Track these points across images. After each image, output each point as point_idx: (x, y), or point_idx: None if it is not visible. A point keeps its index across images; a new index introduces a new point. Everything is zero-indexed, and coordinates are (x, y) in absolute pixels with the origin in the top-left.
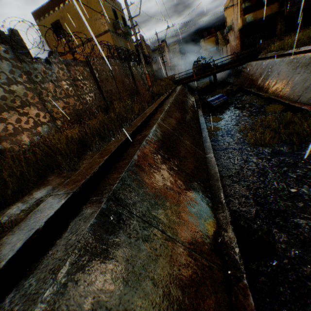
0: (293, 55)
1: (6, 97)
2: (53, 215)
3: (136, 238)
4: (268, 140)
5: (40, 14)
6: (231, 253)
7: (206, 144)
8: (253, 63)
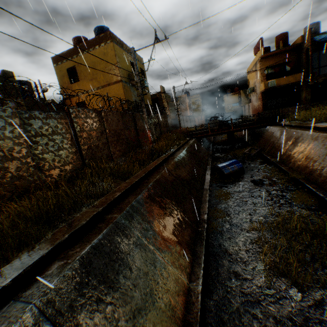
0: (324, 131)
1: None
2: None
3: None
4: (295, 275)
5: (59, 59)
6: None
7: (197, 250)
8: (275, 128)
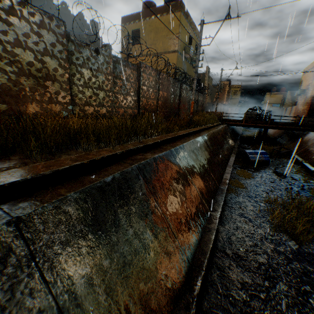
0: None
1: (33, 64)
2: None
3: None
4: (298, 233)
5: (127, 20)
6: None
7: (218, 197)
8: None
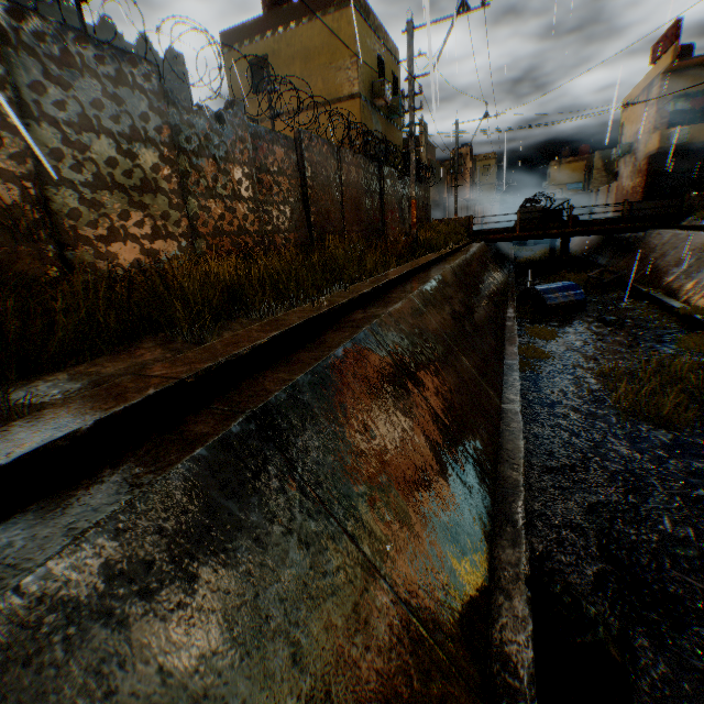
0: None
1: (116, 162)
2: (119, 412)
3: (284, 530)
4: (668, 412)
5: (235, 38)
6: (509, 657)
7: (508, 379)
8: (666, 232)
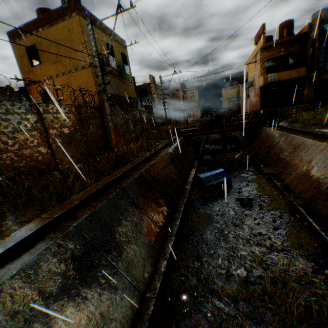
0: None
1: None
2: None
3: None
4: None
5: (16, 35)
6: None
7: None
8: (272, 130)
